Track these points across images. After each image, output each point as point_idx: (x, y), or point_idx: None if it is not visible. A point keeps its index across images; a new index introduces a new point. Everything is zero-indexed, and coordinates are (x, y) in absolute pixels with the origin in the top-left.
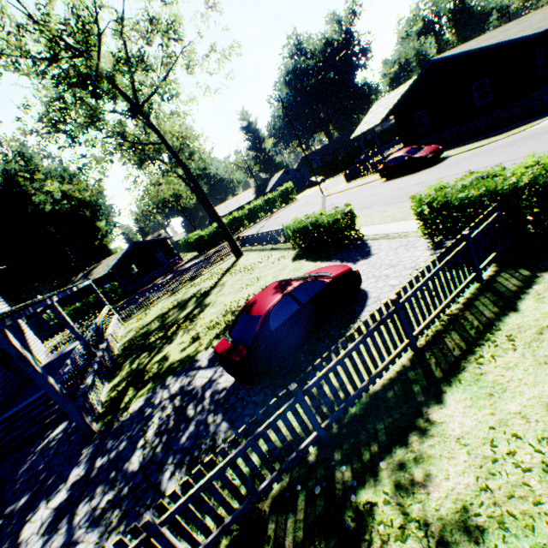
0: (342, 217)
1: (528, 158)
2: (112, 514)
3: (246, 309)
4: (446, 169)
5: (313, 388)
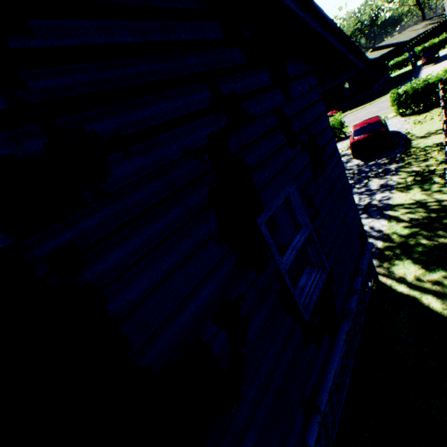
0: (338, 120)
1: (444, 69)
2: (372, 182)
3: (360, 126)
4: (353, 116)
5: (415, 138)
